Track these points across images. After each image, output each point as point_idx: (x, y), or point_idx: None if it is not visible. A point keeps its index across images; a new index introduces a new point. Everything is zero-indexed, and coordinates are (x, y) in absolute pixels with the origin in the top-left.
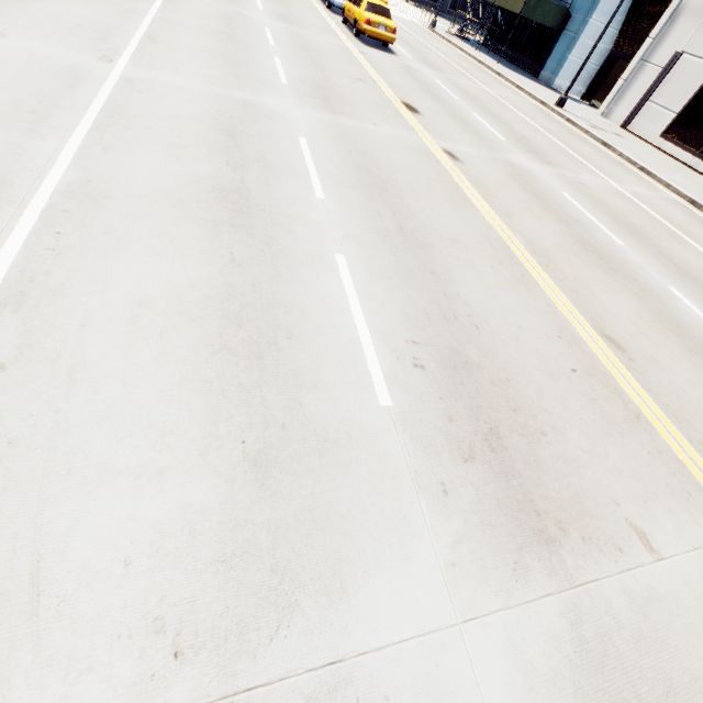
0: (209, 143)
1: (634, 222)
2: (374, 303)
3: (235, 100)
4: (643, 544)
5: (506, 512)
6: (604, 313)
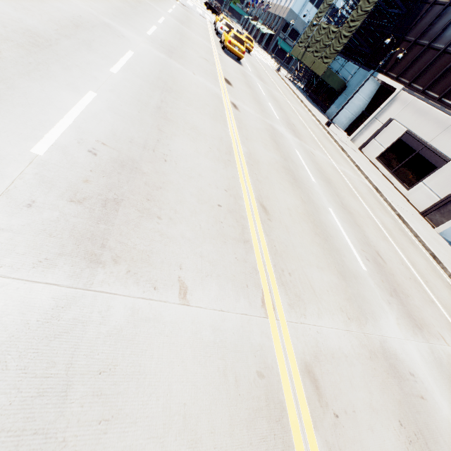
0: (53, 19)
1: (332, 179)
2: (93, 118)
3: (101, 20)
4: (179, 293)
5: (75, 235)
6: (271, 197)
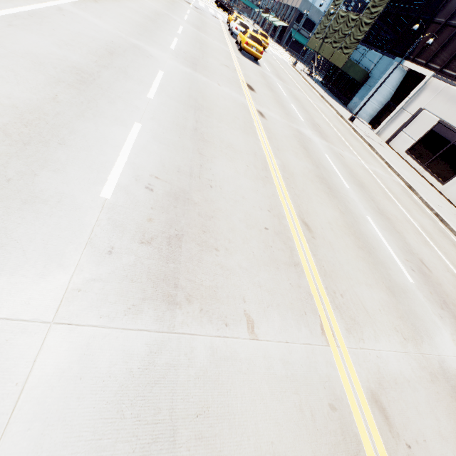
0: (91, 50)
1: (364, 182)
2: (143, 151)
3: (129, 42)
4: (248, 327)
5: (151, 277)
6: (311, 211)
